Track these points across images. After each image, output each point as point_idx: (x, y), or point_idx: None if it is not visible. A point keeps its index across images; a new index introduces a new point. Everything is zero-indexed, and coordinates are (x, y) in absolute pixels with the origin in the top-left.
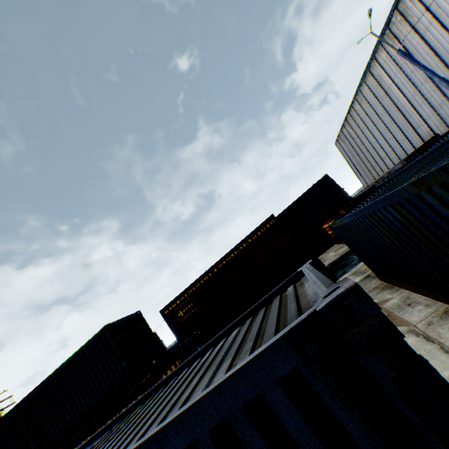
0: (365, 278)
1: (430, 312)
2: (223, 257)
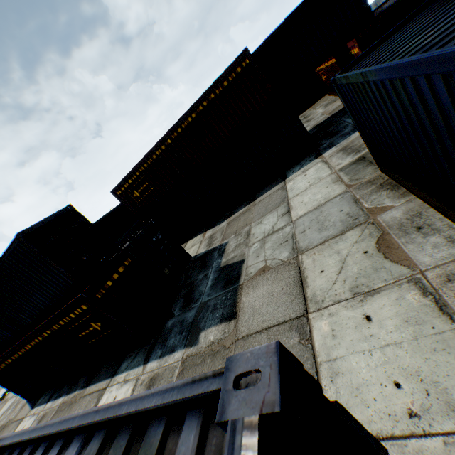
0: (359, 161)
1: None
2: (177, 123)
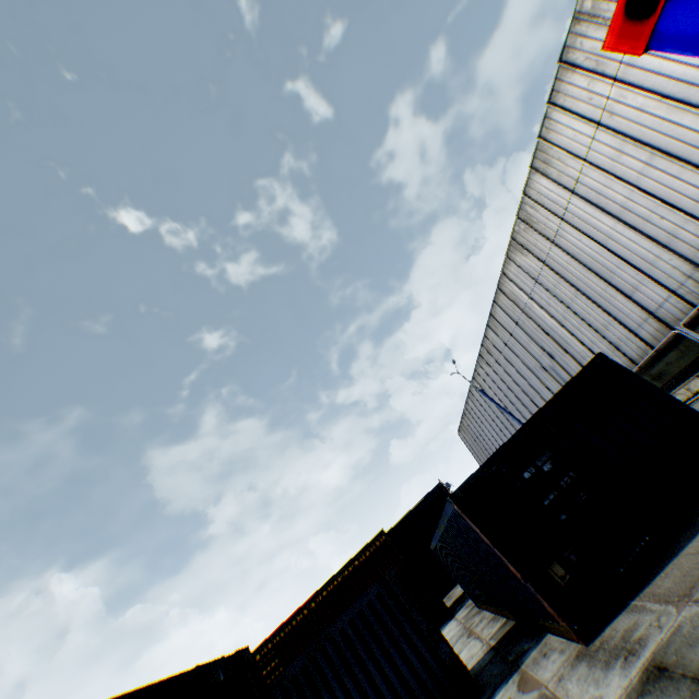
0: (471, 607)
1: (487, 621)
2: (324, 585)
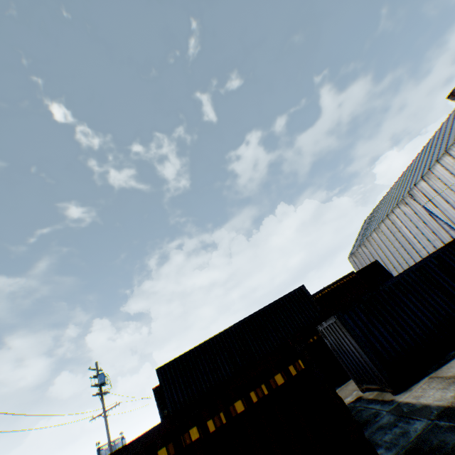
0: None
1: None
2: (319, 291)
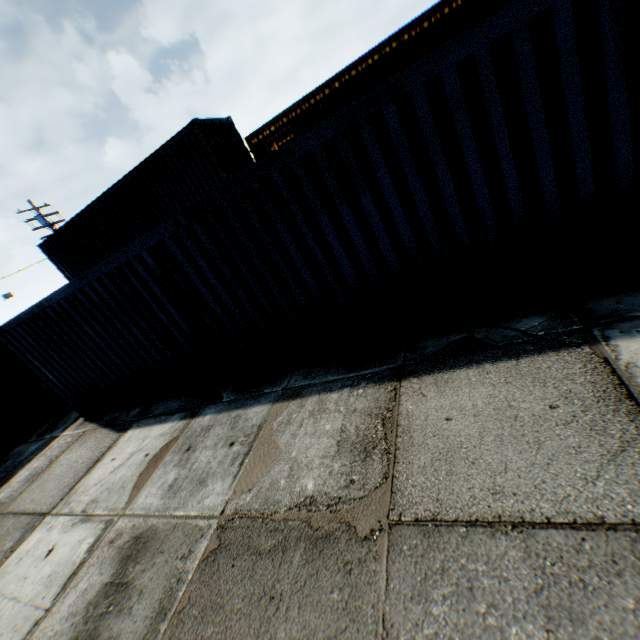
0: None
1: None
2: (354, 64)
